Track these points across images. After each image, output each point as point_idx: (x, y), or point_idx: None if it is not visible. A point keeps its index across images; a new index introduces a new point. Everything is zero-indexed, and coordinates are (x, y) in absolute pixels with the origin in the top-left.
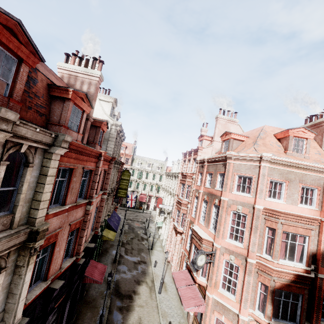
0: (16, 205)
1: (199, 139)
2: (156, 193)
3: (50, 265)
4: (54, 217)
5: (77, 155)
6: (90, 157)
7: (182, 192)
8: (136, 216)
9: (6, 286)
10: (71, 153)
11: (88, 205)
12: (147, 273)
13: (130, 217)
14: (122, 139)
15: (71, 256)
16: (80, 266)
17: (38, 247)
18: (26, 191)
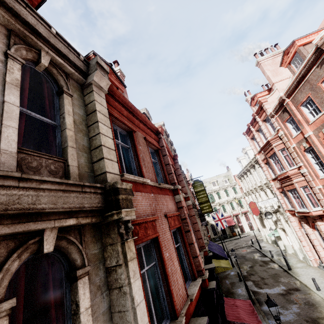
0: (65, 147)
1: (252, 105)
2: (241, 209)
3: (168, 284)
4: (137, 193)
5: (129, 114)
6: (147, 128)
7: (277, 165)
8: (236, 244)
9: (104, 321)
10: (119, 106)
11: (175, 195)
12: (315, 304)
13: (230, 247)
14: (173, 151)
15: (192, 278)
16: (214, 295)
17: (128, 222)
18: (73, 129)
